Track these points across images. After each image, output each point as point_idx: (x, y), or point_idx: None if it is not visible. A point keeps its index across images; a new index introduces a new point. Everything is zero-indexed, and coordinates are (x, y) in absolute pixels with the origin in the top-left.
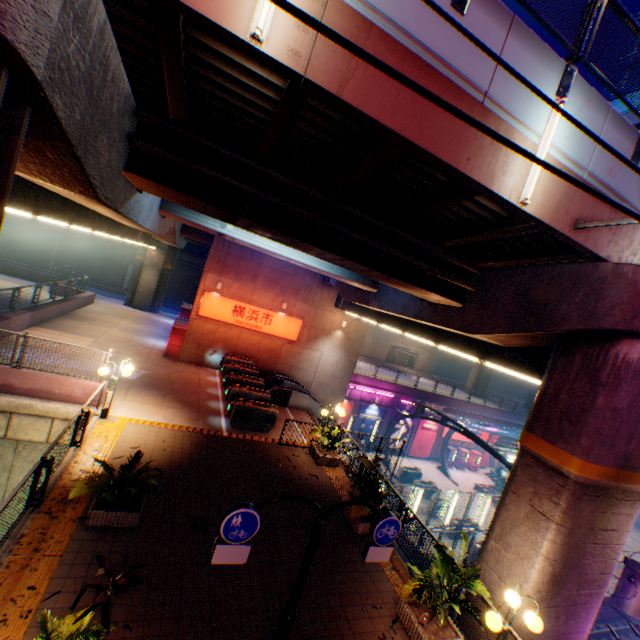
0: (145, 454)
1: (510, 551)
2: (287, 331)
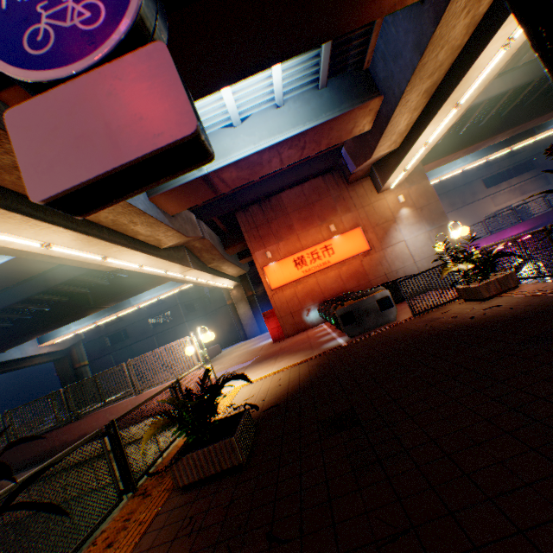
0: (258, 398)
1: None
2: (353, 247)
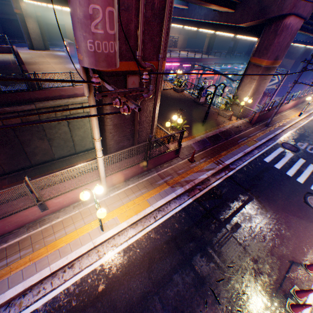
0: None
1: (243, 92)
2: None
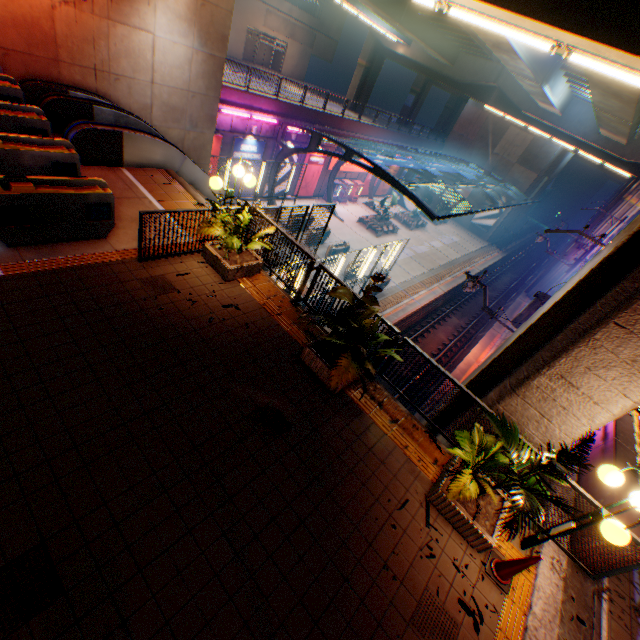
0: None
1: (575, 394)
2: None
